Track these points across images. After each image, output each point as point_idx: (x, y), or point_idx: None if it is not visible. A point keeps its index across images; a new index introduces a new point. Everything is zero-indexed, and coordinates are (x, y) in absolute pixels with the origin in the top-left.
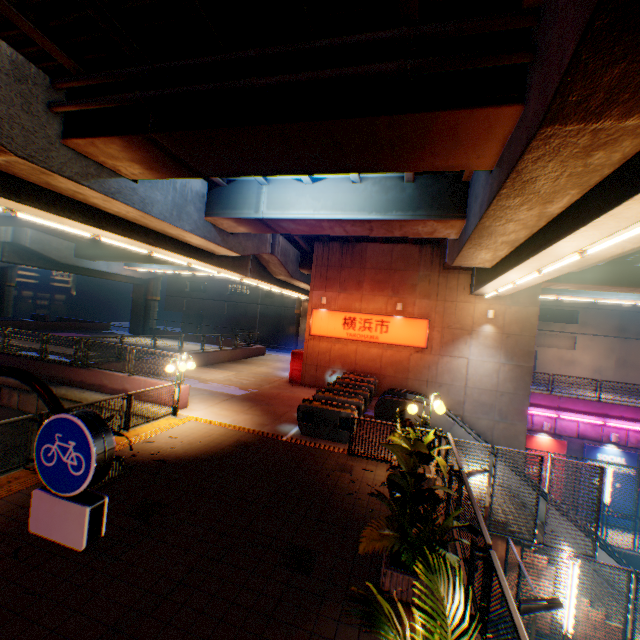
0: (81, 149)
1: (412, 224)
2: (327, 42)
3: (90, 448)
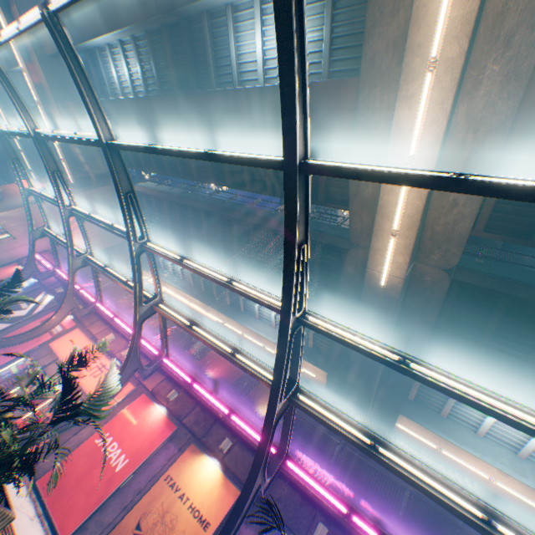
0: None
1: None
2: None
3: None
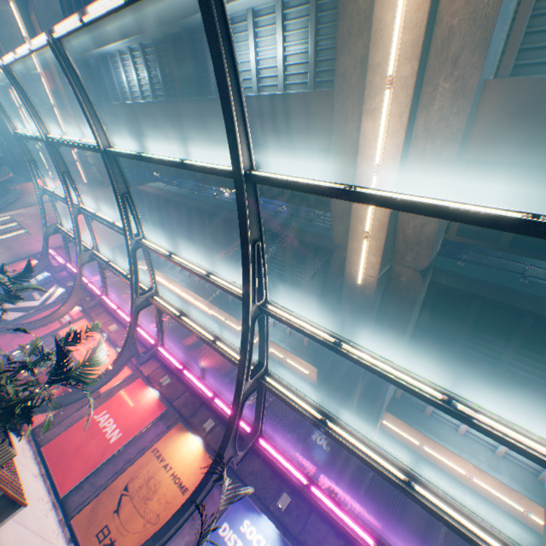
0: None
1: None
2: None
3: None
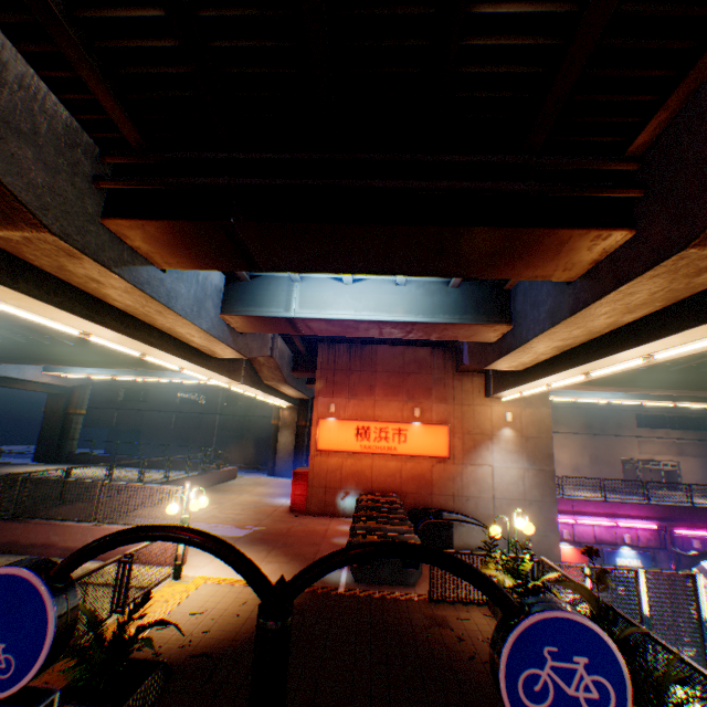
0: (118, 230)
1: (457, 327)
2: (452, 157)
3: (615, 663)
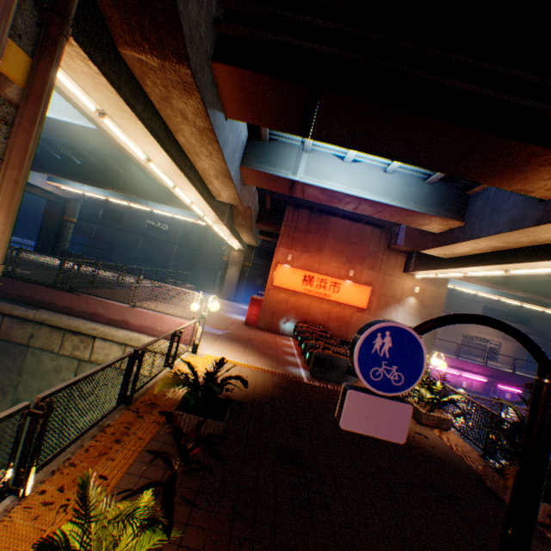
0: (216, 75)
1: (419, 216)
2: (521, 74)
3: None
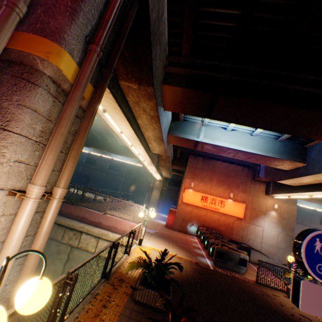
0: (162, 90)
1: (275, 160)
2: None
3: None
